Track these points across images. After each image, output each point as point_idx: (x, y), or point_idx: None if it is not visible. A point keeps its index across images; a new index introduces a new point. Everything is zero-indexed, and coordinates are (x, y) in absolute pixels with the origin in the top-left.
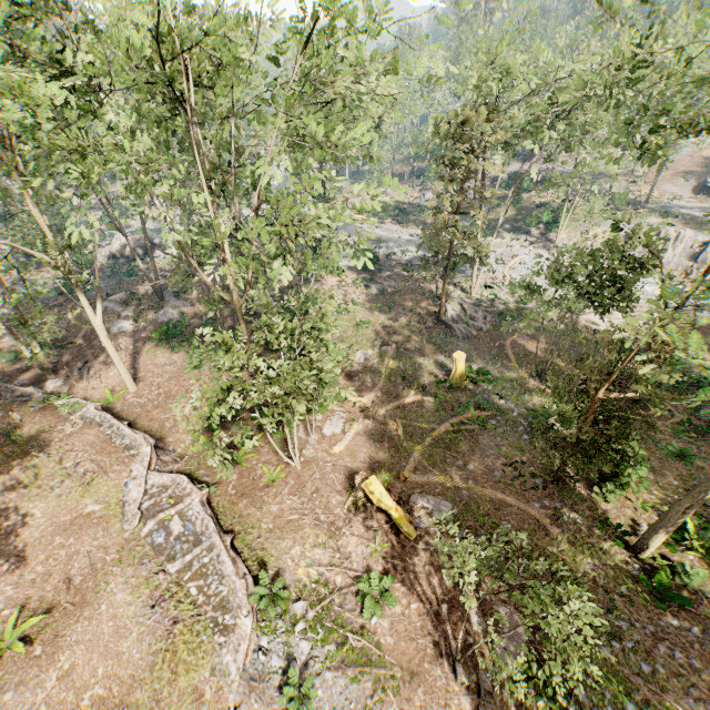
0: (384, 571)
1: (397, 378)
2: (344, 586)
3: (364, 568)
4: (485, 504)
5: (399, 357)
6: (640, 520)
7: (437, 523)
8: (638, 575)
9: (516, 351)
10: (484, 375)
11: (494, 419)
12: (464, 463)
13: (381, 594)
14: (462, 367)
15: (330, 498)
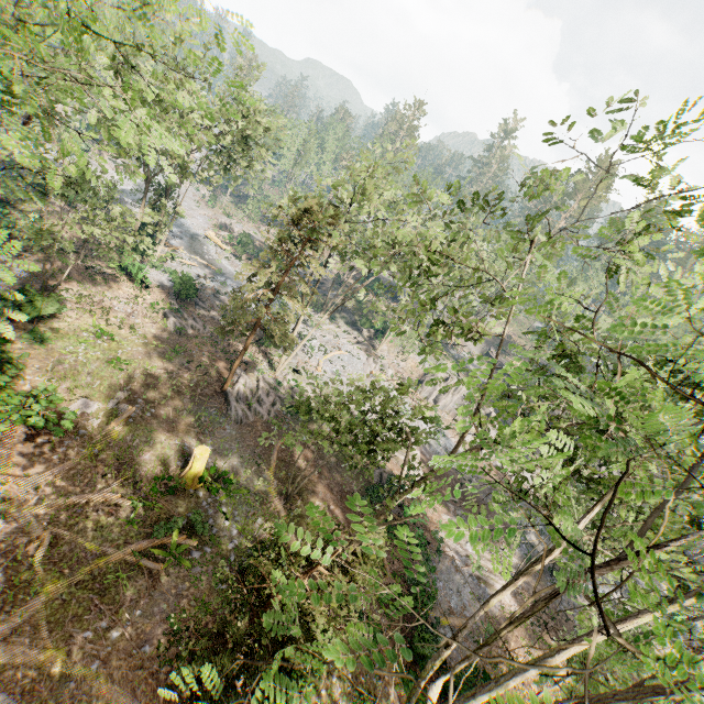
0: None
1: (109, 456)
2: None
3: None
4: None
5: (137, 425)
6: None
7: None
8: None
9: (283, 455)
10: (224, 482)
11: (200, 550)
12: (108, 625)
13: None
14: (199, 467)
15: None
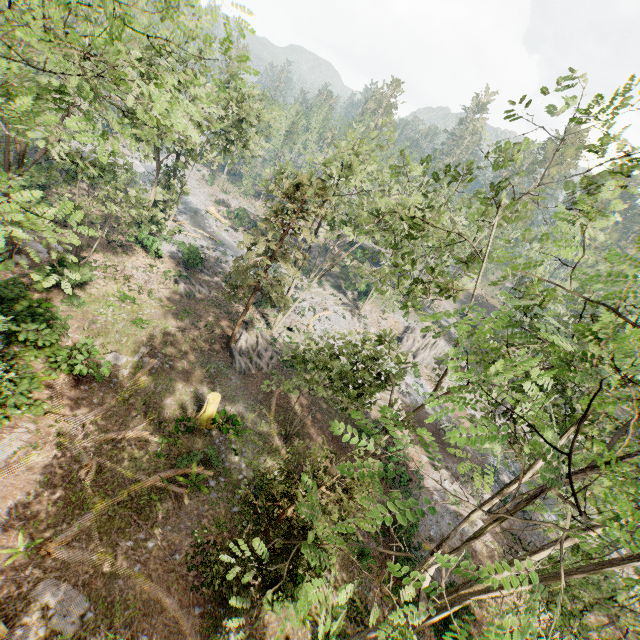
0: None
1: (138, 401)
2: None
3: None
4: (136, 604)
5: (158, 375)
6: (294, 638)
7: (49, 635)
8: None
9: (281, 402)
10: (233, 423)
11: (215, 480)
12: (145, 537)
13: None
14: (212, 410)
15: None
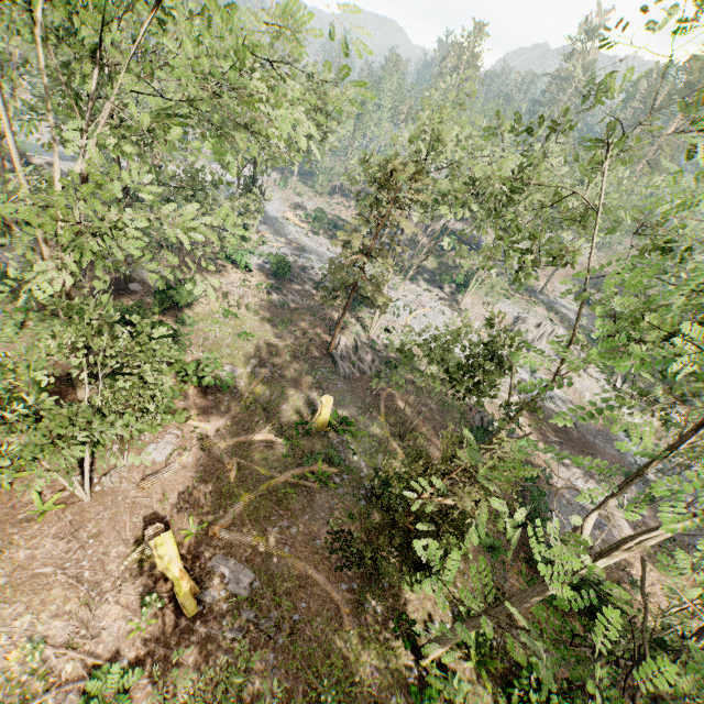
0: (136, 659)
1: (258, 408)
2: (72, 678)
3: (111, 653)
4: (292, 578)
5: (270, 384)
6: (436, 616)
7: (229, 597)
8: (413, 682)
9: (389, 404)
10: (347, 425)
11: (339, 477)
12: (288, 524)
13: (116, 693)
14: (326, 413)
15: (109, 548)
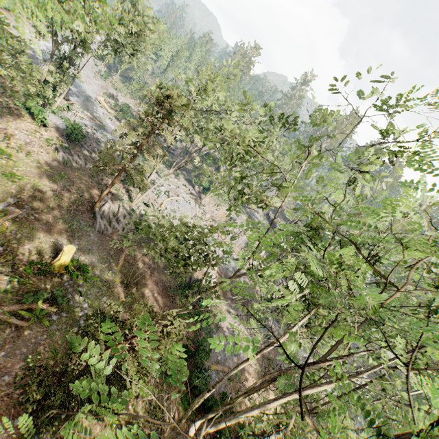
0: None
1: None
2: None
3: None
4: None
5: (22, 224)
6: None
7: None
8: None
9: (128, 258)
10: (83, 271)
11: (58, 315)
12: None
13: None
14: (66, 259)
15: None
